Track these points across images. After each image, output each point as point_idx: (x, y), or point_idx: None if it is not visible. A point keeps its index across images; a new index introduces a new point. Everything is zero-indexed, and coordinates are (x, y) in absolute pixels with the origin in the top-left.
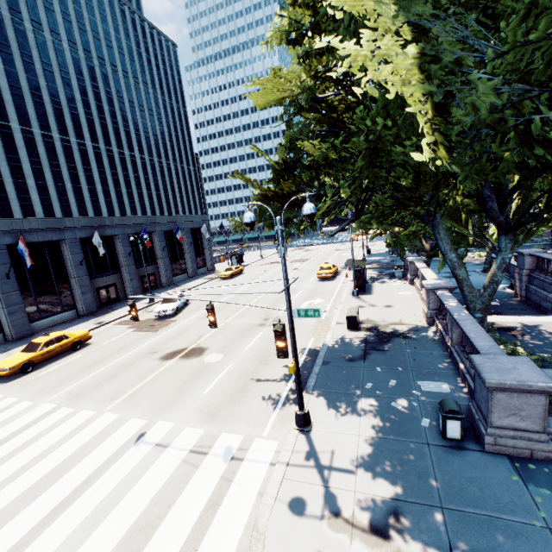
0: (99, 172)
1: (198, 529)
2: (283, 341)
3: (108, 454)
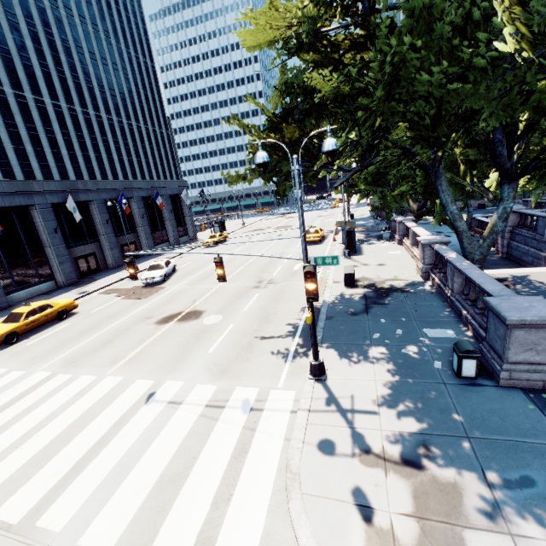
0: (63, 133)
1: (229, 475)
2: (314, 283)
3: (119, 415)
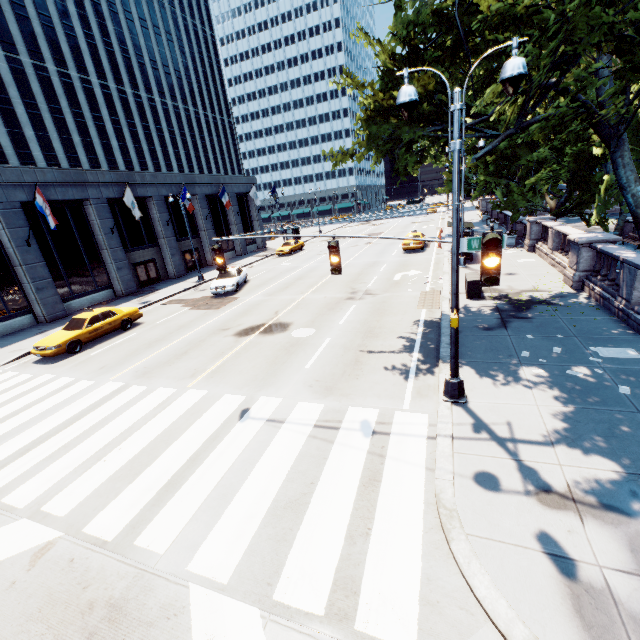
0: (112, 121)
1: (362, 506)
2: (499, 258)
3: (210, 431)
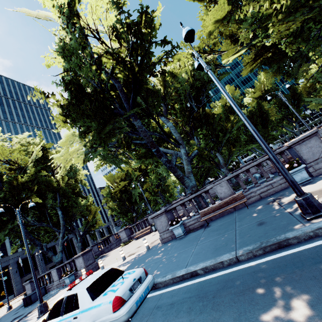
0: None
1: None
2: None
3: None
